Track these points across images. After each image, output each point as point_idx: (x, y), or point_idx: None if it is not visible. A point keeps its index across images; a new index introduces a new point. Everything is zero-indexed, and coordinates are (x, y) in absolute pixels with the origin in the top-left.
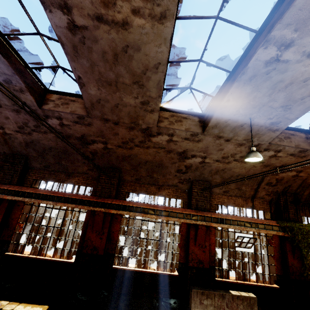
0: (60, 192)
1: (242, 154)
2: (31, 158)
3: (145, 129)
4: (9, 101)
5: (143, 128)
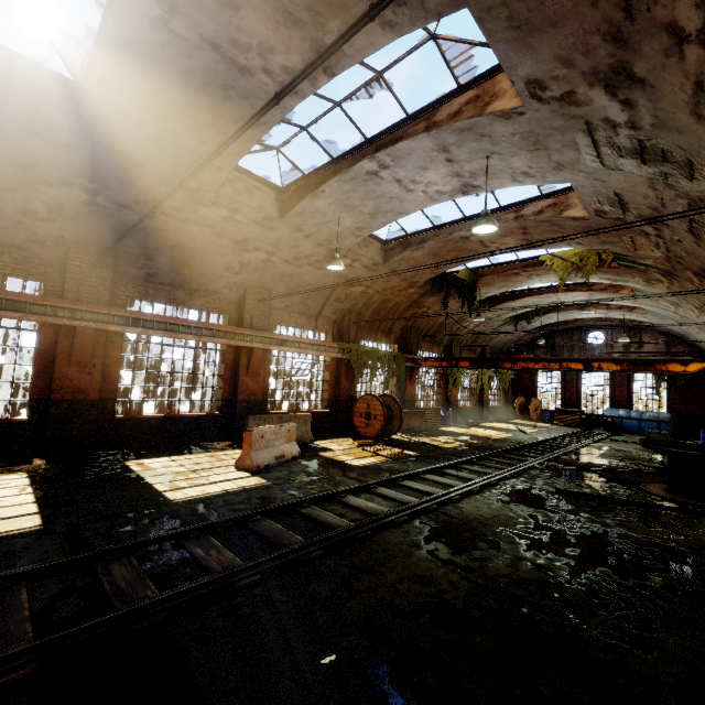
0: None
1: (319, 257)
2: None
3: (194, 190)
4: None
5: (191, 187)
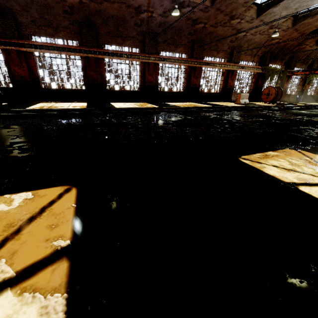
0: (179, 57)
1: (264, 30)
2: (158, 35)
3: (233, 15)
4: None
5: (232, 15)
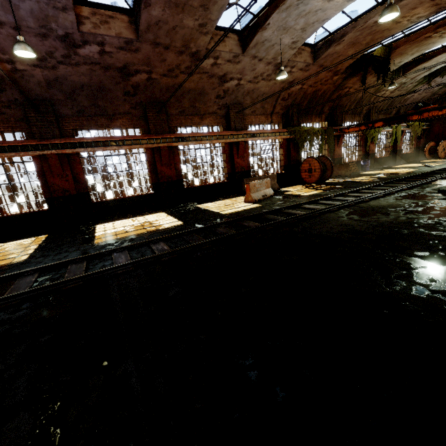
0: (117, 136)
1: (269, 72)
2: (57, 103)
3: (194, 52)
4: (37, 22)
5: (193, 51)
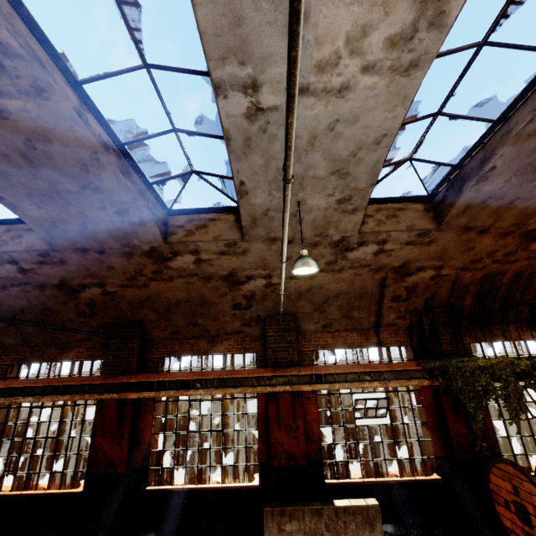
0: (45, 379)
1: (327, 258)
2: None
3: (150, 251)
4: None
5: (146, 250)
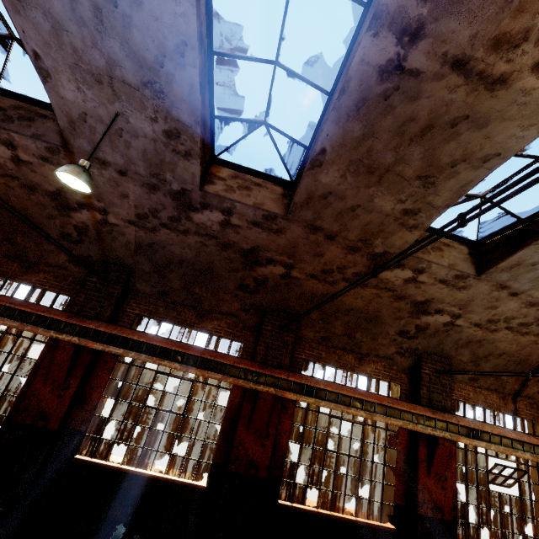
0: (192, 347)
1: (526, 320)
2: (138, 274)
3: (378, 254)
4: (149, 168)
5: (376, 252)
